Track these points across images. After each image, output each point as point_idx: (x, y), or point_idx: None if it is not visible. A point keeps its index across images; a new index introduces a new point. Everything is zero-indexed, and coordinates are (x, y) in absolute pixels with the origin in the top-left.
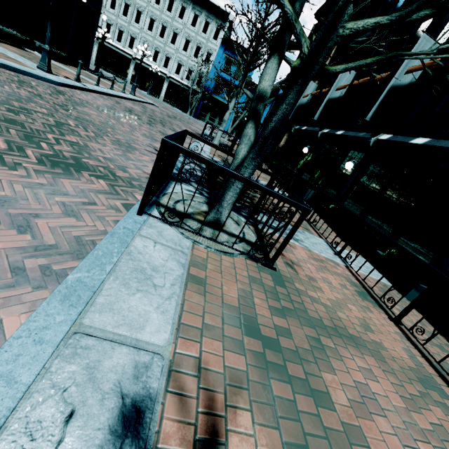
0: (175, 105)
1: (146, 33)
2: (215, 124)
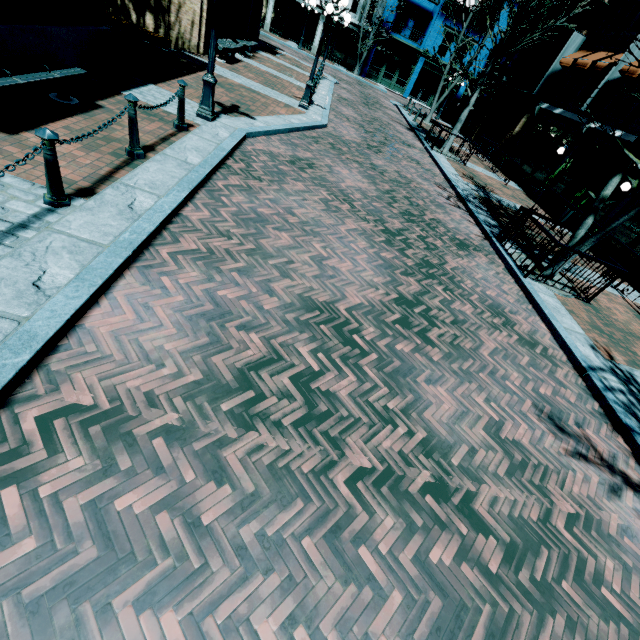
0: (333, 59)
1: None
2: (393, 83)
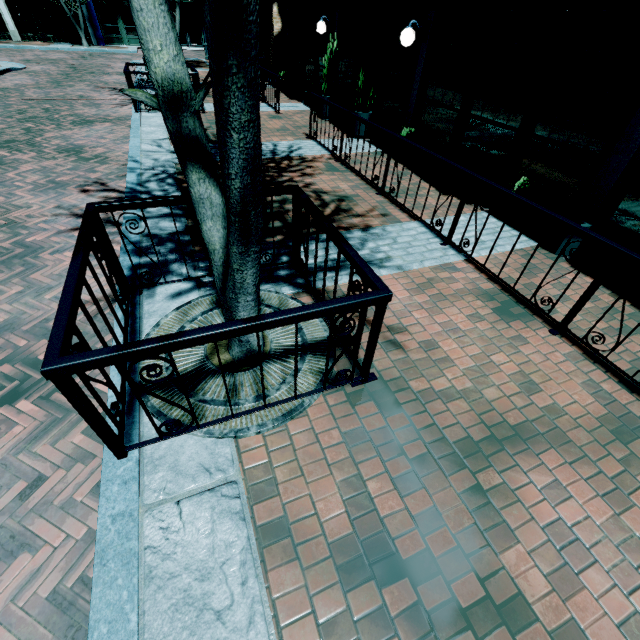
0: (50, 38)
1: None
2: None
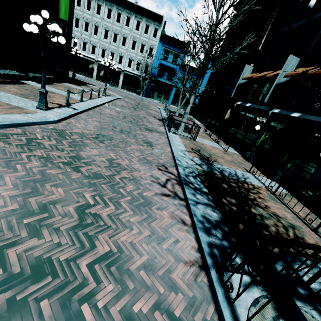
0: (130, 90)
1: (103, 41)
2: (162, 99)
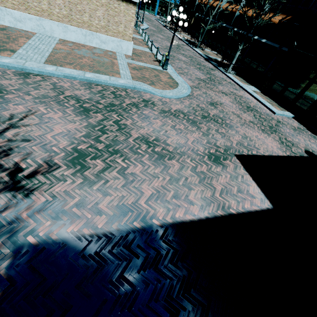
0: None
1: None
2: (150, 11)
